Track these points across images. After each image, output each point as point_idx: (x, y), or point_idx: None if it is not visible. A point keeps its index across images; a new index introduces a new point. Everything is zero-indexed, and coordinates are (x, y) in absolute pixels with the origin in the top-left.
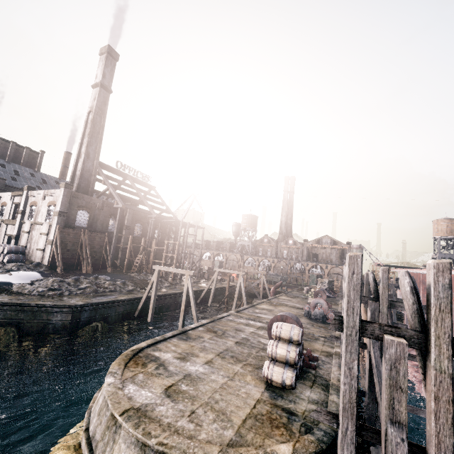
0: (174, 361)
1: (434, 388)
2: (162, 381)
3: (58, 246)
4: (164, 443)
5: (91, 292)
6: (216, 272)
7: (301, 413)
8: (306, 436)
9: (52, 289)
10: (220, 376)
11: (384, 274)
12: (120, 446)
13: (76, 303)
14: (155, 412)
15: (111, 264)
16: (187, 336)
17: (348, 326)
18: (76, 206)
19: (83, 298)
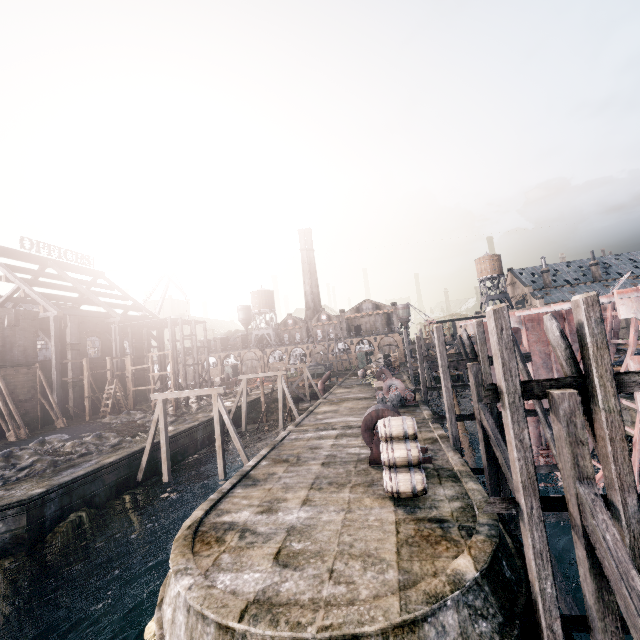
0: (259, 518)
1: (607, 430)
2: (262, 550)
3: None
4: (328, 625)
5: (46, 468)
6: (243, 380)
7: (450, 517)
8: (474, 538)
9: None
10: (333, 512)
11: (479, 329)
12: None
13: (31, 493)
14: (283, 594)
15: (60, 414)
16: (253, 479)
17: (509, 393)
18: None
19: (36, 481)
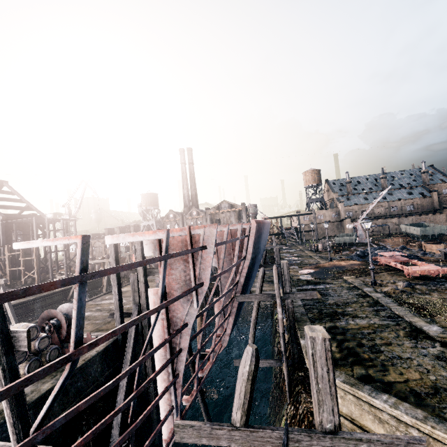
0: None
1: None
2: None
3: None
4: None
5: None
6: None
7: None
8: None
9: None
10: None
11: (138, 247)
12: None
13: None
14: None
15: None
16: None
17: None
18: None
19: None
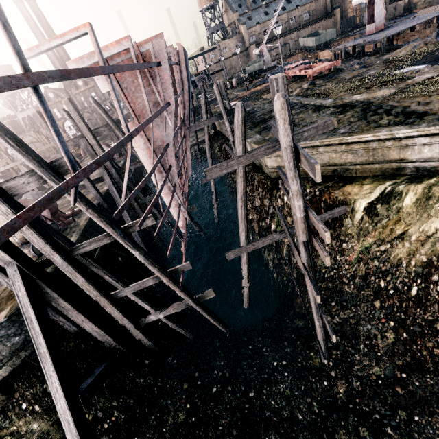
0: None
1: None
2: None
3: None
4: None
5: None
6: None
7: None
8: None
9: None
10: None
11: (69, 108)
12: None
13: None
14: None
15: None
16: None
17: None
18: None
19: None
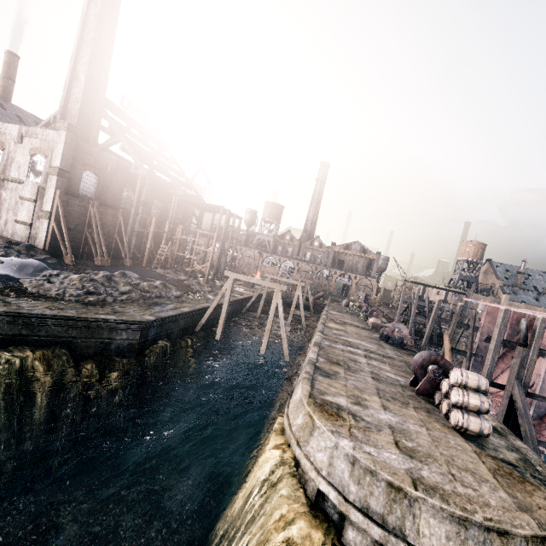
0: (357, 408)
1: None
2: (381, 437)
3: (62, 223)
4: (489, 518)
5: (139, 299)
6: (268, 278)
7: (517, 464)
8: None
9: (88, 292)
10: (415, 425)
11: (542, 324)
12: (427, 521)
13: (146, 318)
14: (427, 479)
15: (129, 255)
16: (324, 371)
17: None
18: (80, 164)
19: (139, 308)
